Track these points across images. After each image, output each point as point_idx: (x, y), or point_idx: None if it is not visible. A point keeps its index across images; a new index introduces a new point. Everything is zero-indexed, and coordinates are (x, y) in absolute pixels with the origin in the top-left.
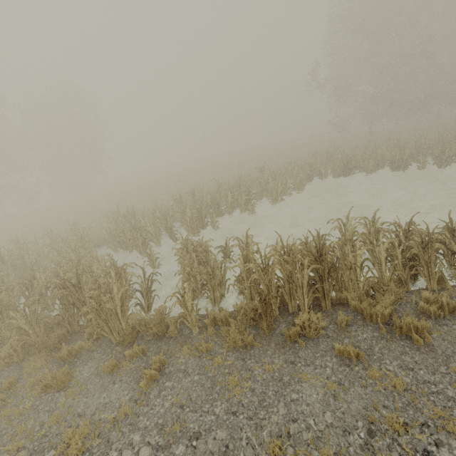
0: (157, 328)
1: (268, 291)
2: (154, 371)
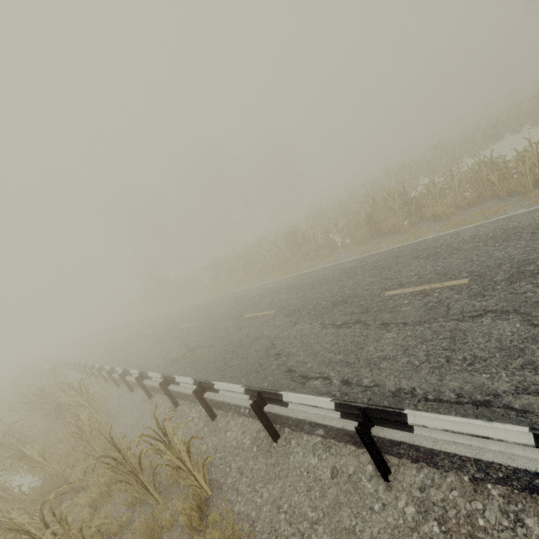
0: (329, 245)
1: (378, 217)
2: (326, 253)
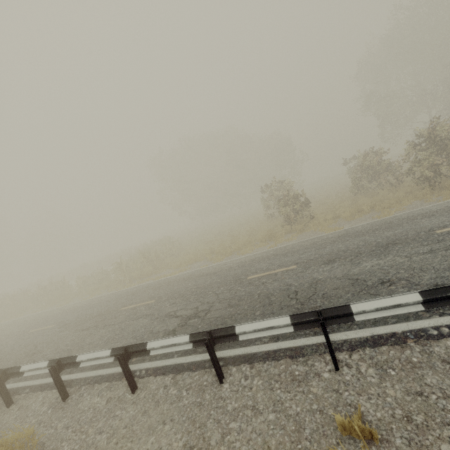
0: None
1: None
2: None
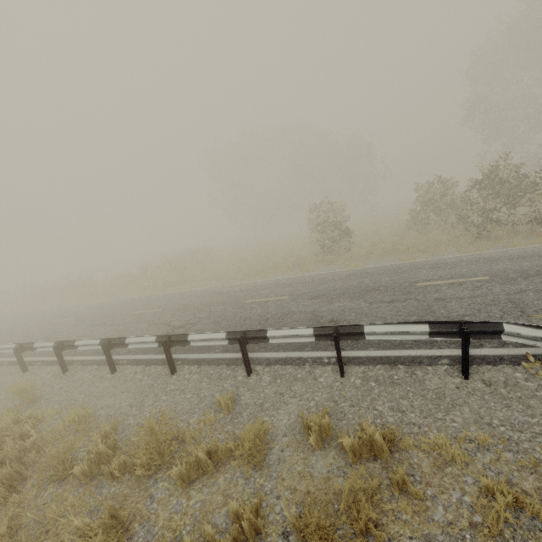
0: None
1: None
2: None
